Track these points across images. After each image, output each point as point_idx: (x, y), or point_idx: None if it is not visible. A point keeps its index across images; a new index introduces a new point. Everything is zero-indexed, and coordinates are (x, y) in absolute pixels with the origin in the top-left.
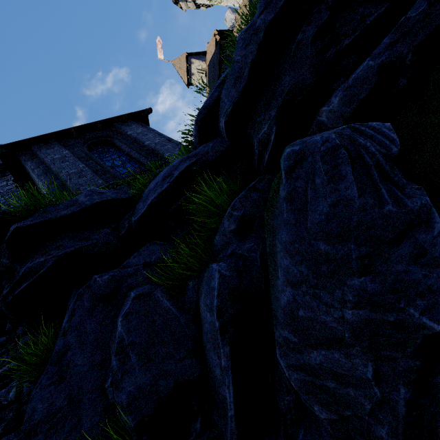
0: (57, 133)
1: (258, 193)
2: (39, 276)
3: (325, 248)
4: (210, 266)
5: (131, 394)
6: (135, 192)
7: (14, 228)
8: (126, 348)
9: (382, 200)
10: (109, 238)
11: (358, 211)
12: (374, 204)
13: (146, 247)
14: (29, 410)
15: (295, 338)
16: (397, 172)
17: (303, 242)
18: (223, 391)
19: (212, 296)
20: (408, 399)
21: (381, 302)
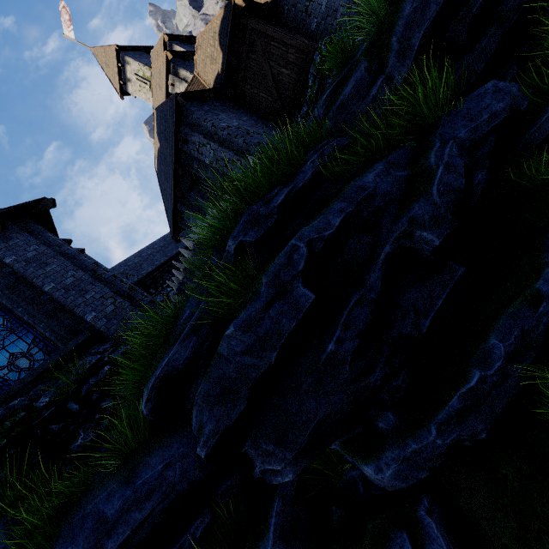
0: None
1: None
2: None
3: None
4: None
5: None
6: None
7: None
8: None
9: None
10: None
11: None
12: None
13: None
14: None
15: None
16: None
17: None
18: None
19: None
20: None
21: None
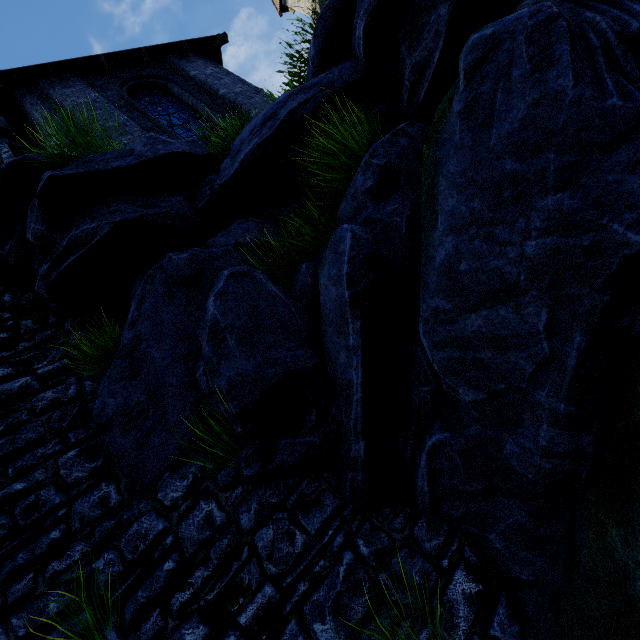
0: (77, 61)
1: (409, 139)
2: (92, 247)
3: (513, 167)
4: (338, 228)
5: (232, 380)
6: (220, 142)
7: (48, 177)
8: (222, 332)
9: (604, 93)
10: (183, 209)
11: (569, 107)
12: (593, 97)
13: (236, 225)
14: (99, 405)
15: (449, 304)
16: (632, 60)
17: (481, 167)
18: (348, 376)
19: (341, 263)
20: (582, 349)
21: (577, 223)
